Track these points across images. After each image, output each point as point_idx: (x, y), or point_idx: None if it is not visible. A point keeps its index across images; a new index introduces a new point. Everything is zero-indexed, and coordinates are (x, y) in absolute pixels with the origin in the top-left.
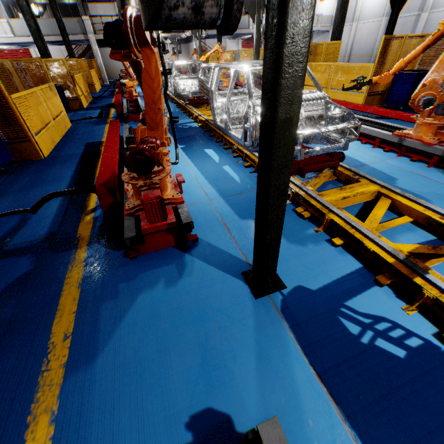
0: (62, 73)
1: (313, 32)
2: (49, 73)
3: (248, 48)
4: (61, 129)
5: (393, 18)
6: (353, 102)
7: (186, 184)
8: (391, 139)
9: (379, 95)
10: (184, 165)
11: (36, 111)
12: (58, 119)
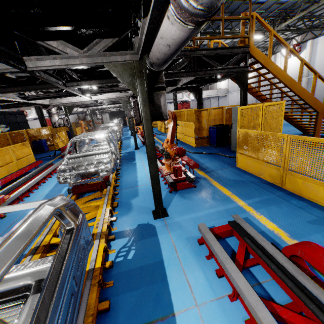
0: (47, 133)
1: (218, 97)
2: (40, 134)
3: None
4: (23, 164)
5: (197, 101)
6: (192, 142)
7: (32, 198)
8: (160, 170)
9: (205, 138)
10: (49, 186)
11: (2, 158)
12: (23, 159)
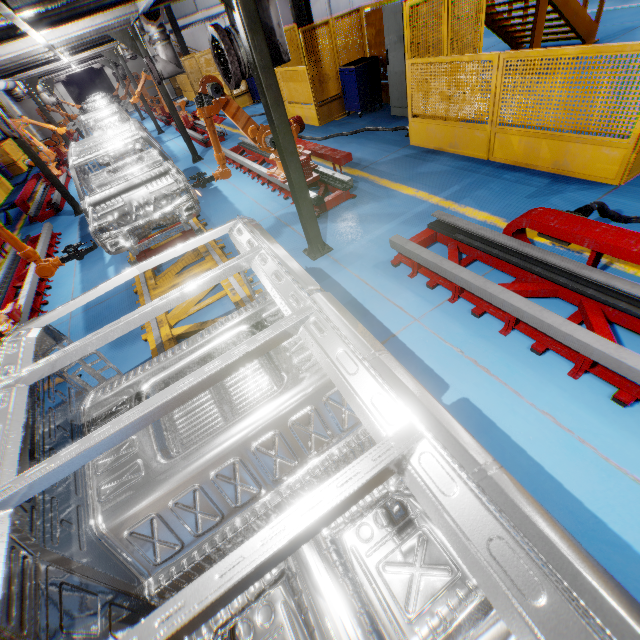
0: None
1: None
2: None
3: (206, 52)
4: None
5: (302, 4)
6: (310, 117)
7: (59, 304)
8: (282, 186)
9: (336, 101)
10: (70, 277)
11: None
12: None
